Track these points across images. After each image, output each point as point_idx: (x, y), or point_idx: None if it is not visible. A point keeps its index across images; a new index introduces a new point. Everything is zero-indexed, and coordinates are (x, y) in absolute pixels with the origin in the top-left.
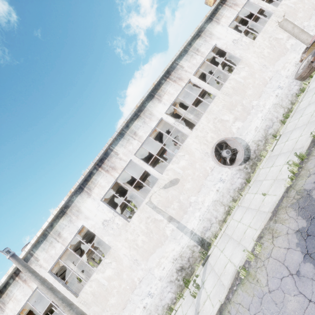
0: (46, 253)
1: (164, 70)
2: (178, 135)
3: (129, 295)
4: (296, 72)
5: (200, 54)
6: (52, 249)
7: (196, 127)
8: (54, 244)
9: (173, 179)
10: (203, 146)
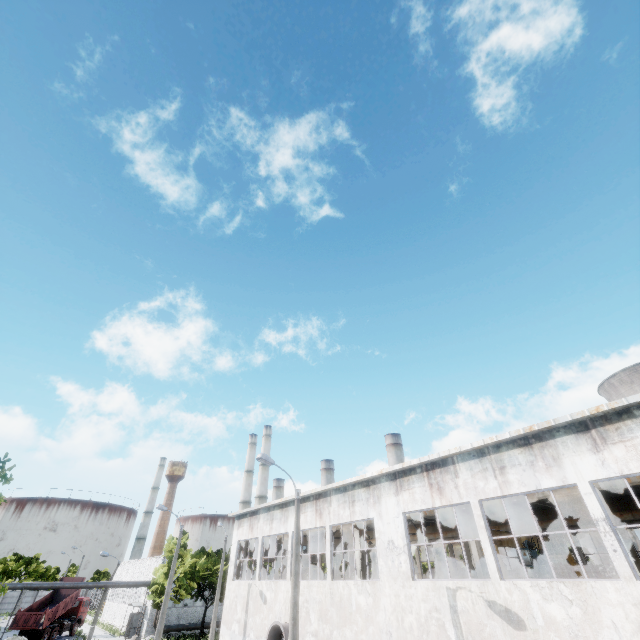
0: (337, 506)
1: None
2: None
3: None
4: None
5: None
6: (342, 508)
7: None
8: (346, 507)
9: (515, 614)
10: None
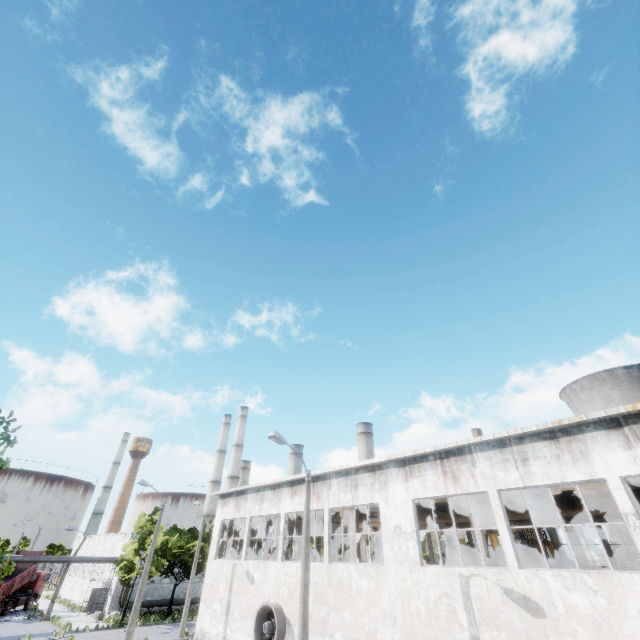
0: (338, 490)
1: None
2: None
3: (361, 637)
4: None
5: None
6: (344, 492)
7: None
8: (347, 490)
9: (533, 602)
10: None
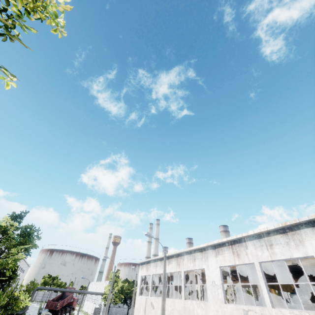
0: (187, 261)
1: None
2: None
3: None
4: None
5: None
6: (189, 262)
7: None
8: (191, 261)
9: None
10: None
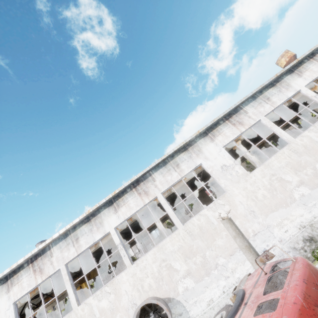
0: None
1: (131, 180)
2: (193, 201)
3: None
4: (297, 238)
5: (178, 171)
6: None
7: (138, 262)
8: None
9: None
10: (135, 292)
